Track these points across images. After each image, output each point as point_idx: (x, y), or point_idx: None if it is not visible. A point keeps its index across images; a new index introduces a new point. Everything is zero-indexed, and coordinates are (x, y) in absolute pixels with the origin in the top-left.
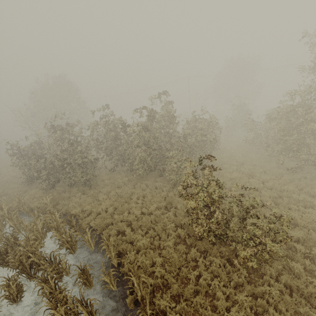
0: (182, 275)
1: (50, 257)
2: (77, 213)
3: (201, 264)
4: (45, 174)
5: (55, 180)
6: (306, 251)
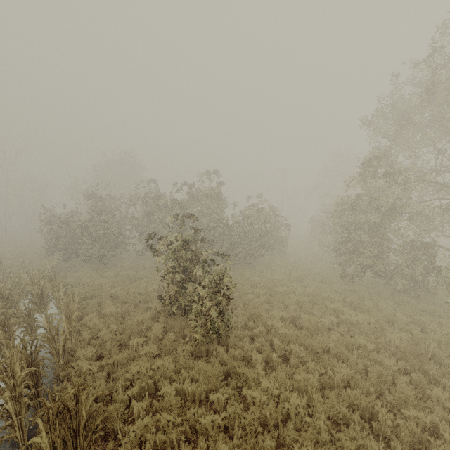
0: (129, 344)
1: (8, 296)
2: (72, 284)
3: (153, 337)
4: (64, 242)
5: (72, 252)
6: (282, 346)
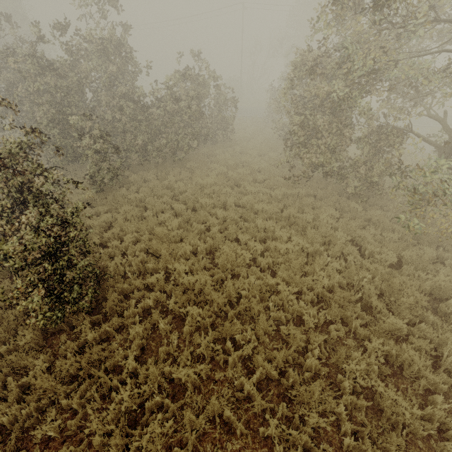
0: None
1: None
2: None
3: None
4: None
5: None
6: (176, 307)
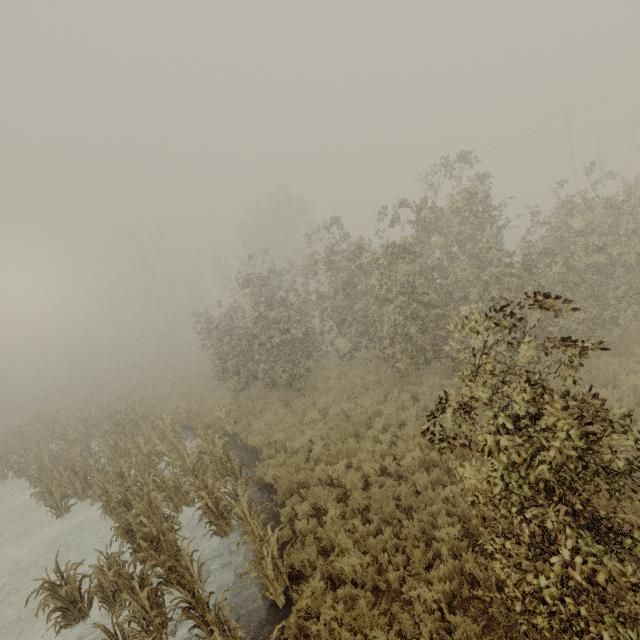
0: None
1: (158, 537)
2: (260, 446)
3: None
4: (232, 363)
5: (247, 375)
6: None
